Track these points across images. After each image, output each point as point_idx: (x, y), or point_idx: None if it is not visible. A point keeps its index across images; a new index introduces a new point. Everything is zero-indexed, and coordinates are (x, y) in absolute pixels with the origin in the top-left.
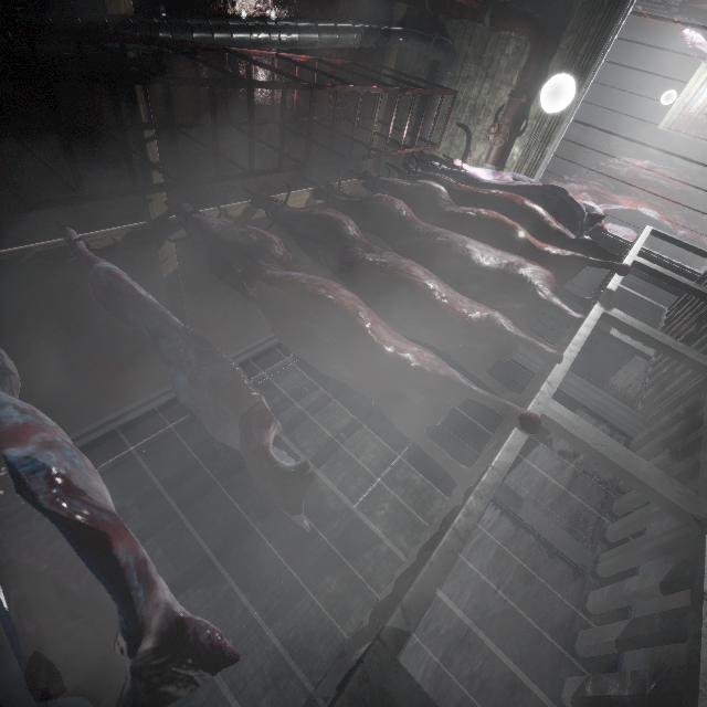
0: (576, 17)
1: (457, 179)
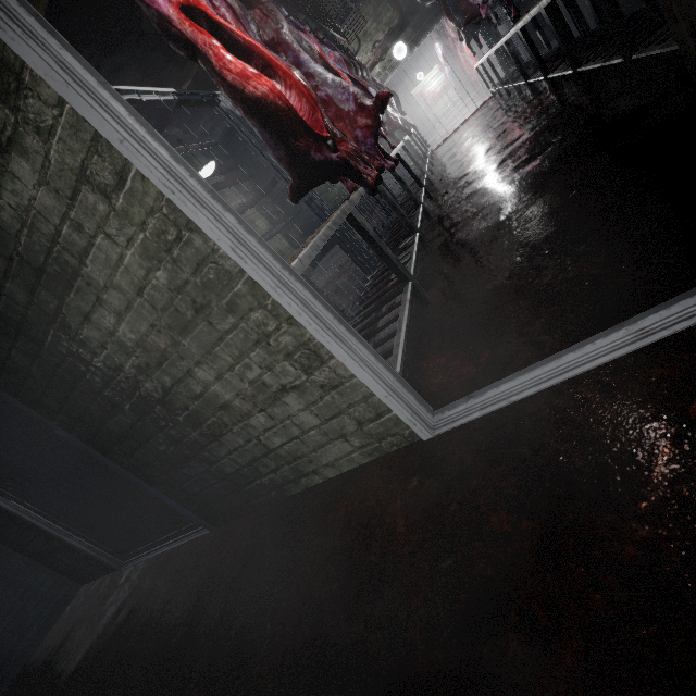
0: (414, 22)
1: None
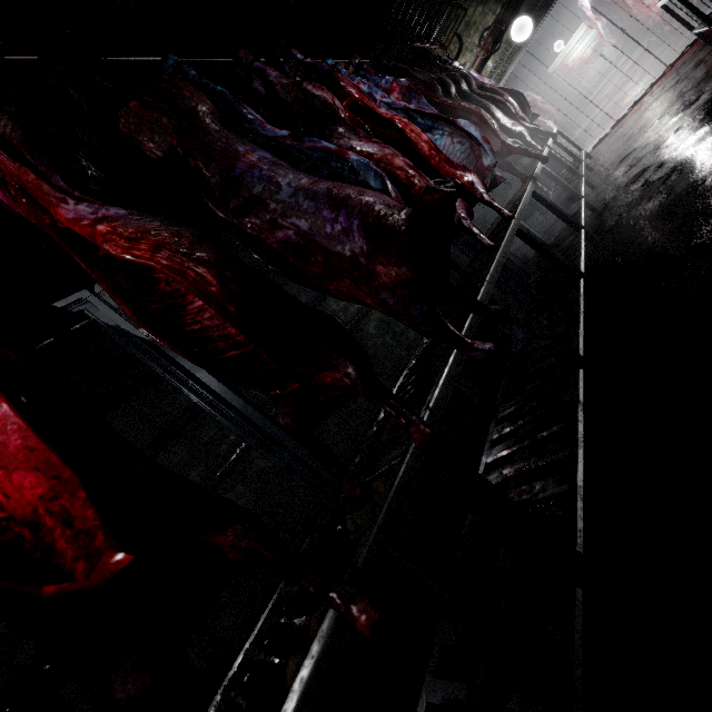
0: None
1: None
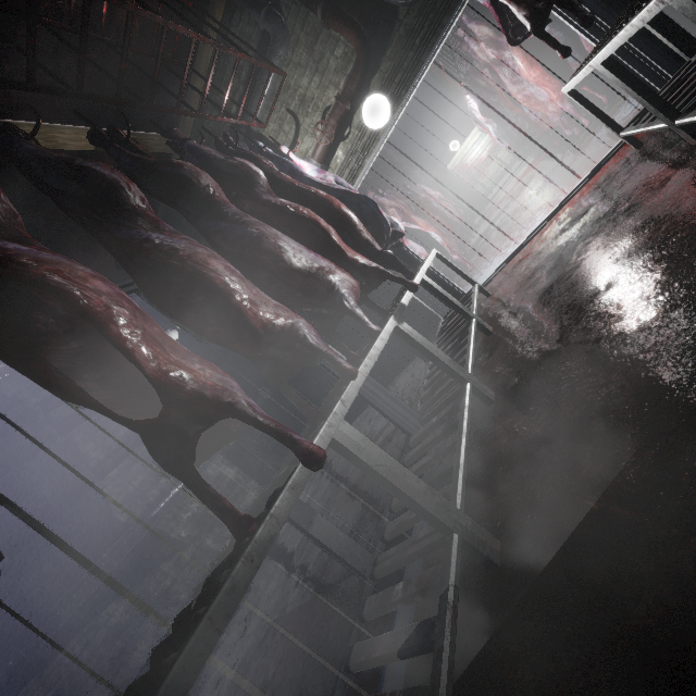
0: (394, 46)
1: (282, 167)
